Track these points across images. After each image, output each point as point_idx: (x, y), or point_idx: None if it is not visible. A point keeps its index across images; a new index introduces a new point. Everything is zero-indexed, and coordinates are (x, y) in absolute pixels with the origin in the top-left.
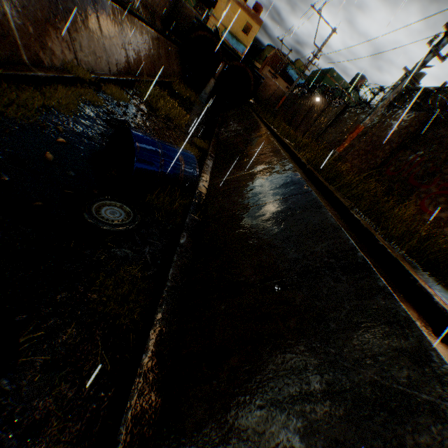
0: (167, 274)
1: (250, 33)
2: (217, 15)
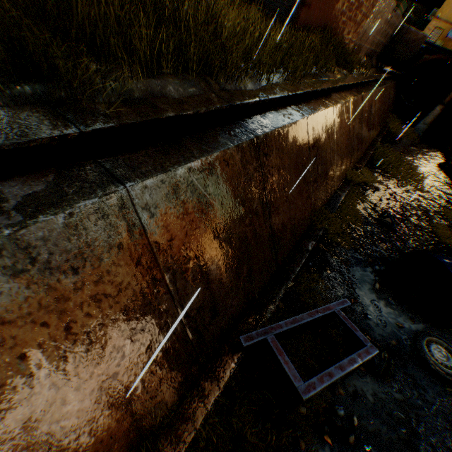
0: None
1: None
2: (441, 14)
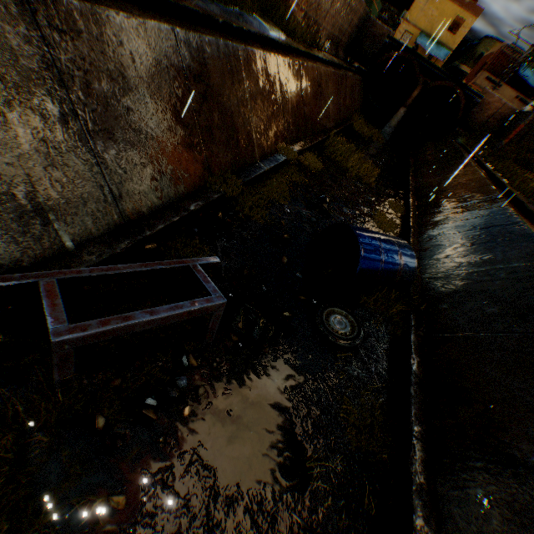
0: (408, 412)
1: (460, 29)
2: (411, 18)
